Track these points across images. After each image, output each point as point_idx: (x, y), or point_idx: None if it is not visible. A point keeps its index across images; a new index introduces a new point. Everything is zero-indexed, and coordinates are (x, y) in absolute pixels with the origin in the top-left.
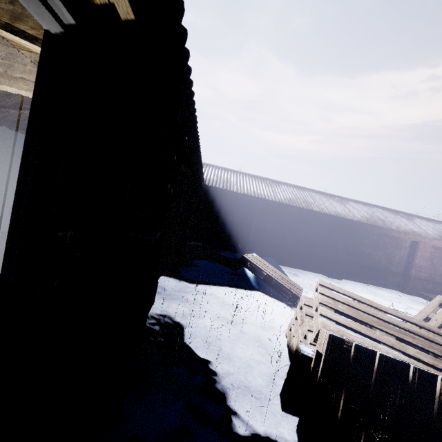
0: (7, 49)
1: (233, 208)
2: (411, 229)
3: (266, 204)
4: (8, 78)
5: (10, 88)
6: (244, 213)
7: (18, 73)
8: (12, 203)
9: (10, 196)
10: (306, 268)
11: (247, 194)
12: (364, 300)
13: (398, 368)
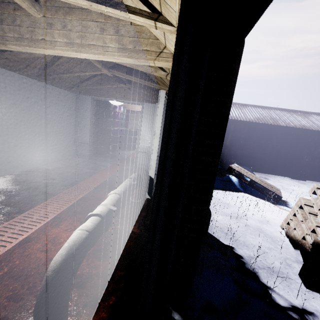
0: (81, 23)
1: None
2: None
3: (239, 124)
4: (84, 47)
5: (84, 55)
6: None
7: (90, 41)
8: (68, 140)
9: (67, 135)
10: (273, 173)
11: None
12: None
13: None
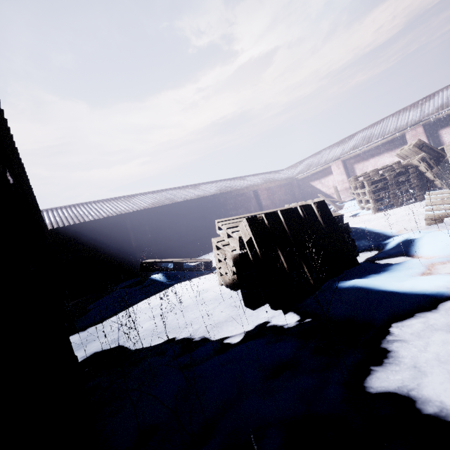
0: None
1: (100, 238)
2: (248, 184)
3: (134, 216)
4: None
5: None
6: (116, 237)
7: None
8: None
9: None
10: (202, 254)
11: (108, 216)
12: (252, 214)
13: (293, 212)
